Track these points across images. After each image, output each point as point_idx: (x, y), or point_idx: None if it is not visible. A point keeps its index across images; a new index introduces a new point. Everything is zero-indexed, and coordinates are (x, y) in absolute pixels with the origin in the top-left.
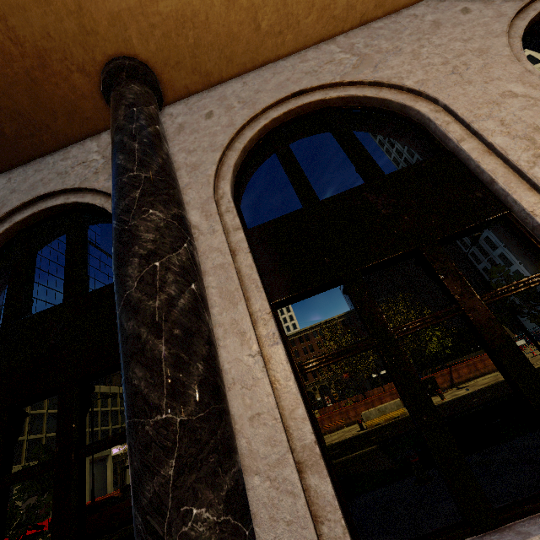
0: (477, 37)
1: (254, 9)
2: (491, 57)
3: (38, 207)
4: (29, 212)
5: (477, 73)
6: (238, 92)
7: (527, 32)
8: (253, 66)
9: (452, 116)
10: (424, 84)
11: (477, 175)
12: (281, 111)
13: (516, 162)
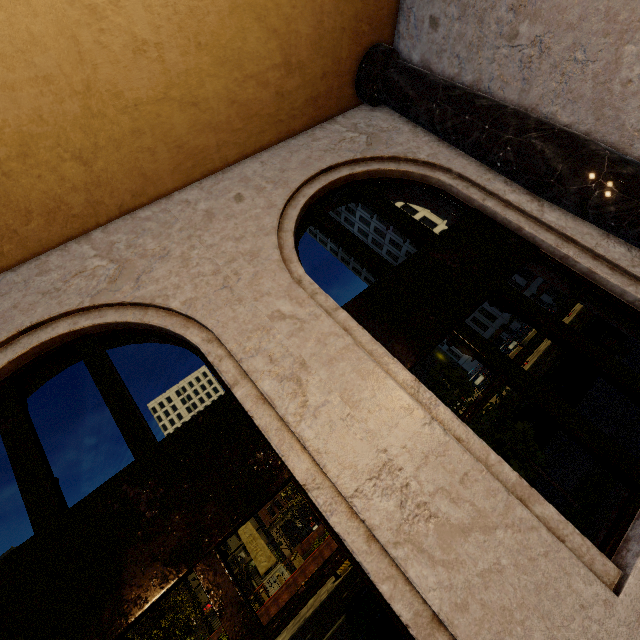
0: (249, 235)
1: None
2: (262, 263)
3: None
4: None
5: (248, 286)
6: None
7: (305, 216)
8: None
9: (225, 347)
10: (192, 306)
11: (258, 427)
12: (3, 361)
13: (284, 417)
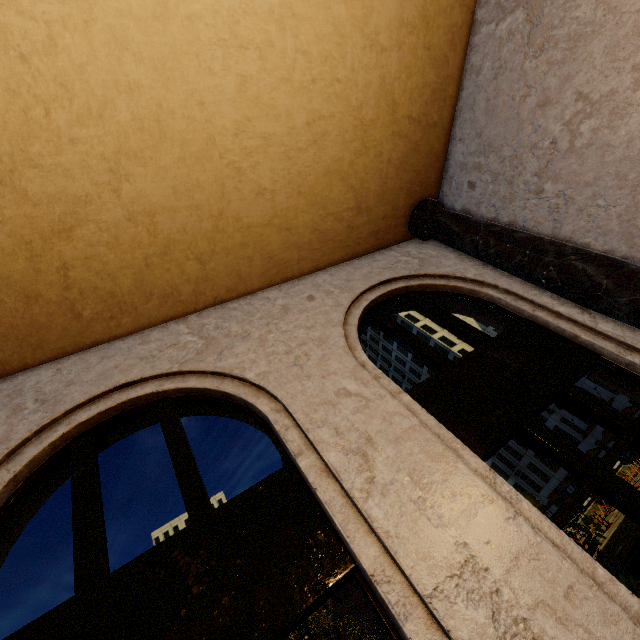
0: (319, 325)
1: (69, 302)
2: (329, 348)
3: None
4: None
5: (317, 366)
6: (43, 383)
7: (366, 316)
8: (78, 348)
9: (292, 417)
10: (266, 378)
11: (320, 503)
12: (94, 411)
13: (350, 491)
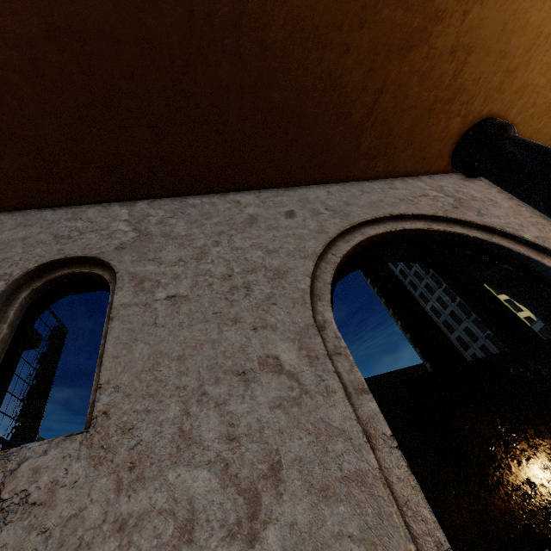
0: None
1: None
2: None
3: (391, 225)
4: (382, 228)
5: None
6: None
7: None
8: None
9: None
10: None
11: None
12: None
13: None
